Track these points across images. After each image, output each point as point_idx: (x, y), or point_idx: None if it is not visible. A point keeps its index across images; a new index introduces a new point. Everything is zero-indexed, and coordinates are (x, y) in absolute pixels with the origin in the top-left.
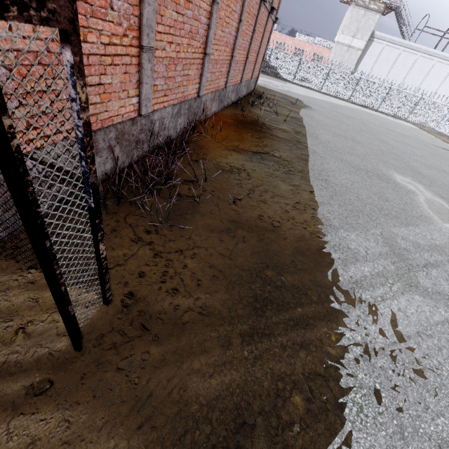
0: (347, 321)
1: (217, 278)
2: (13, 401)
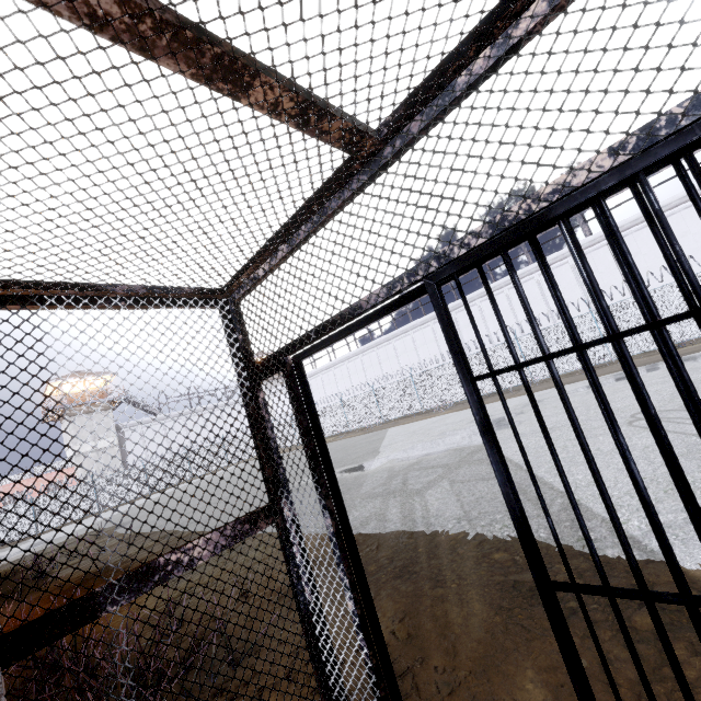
0: (439, 525)
1: None
2: None
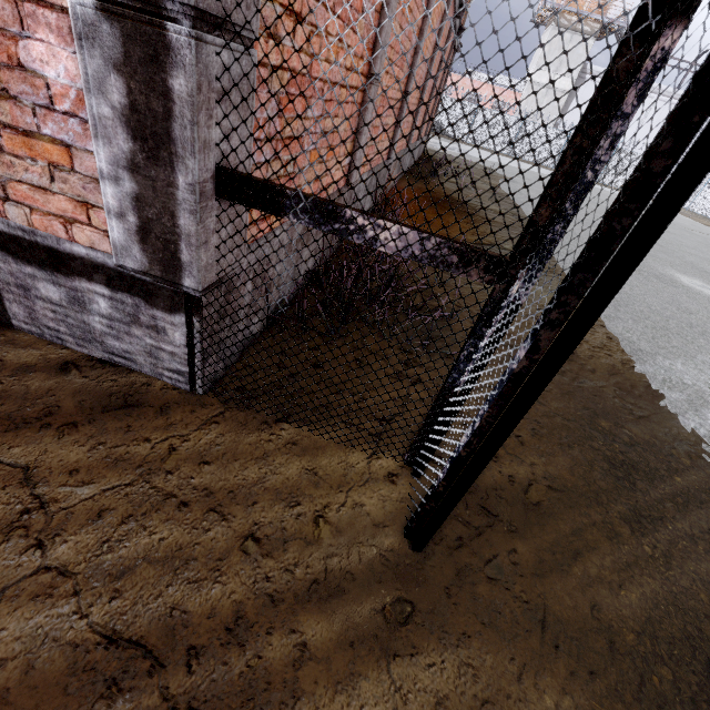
0: None
1: (540, 432)
2: (375, 635)
